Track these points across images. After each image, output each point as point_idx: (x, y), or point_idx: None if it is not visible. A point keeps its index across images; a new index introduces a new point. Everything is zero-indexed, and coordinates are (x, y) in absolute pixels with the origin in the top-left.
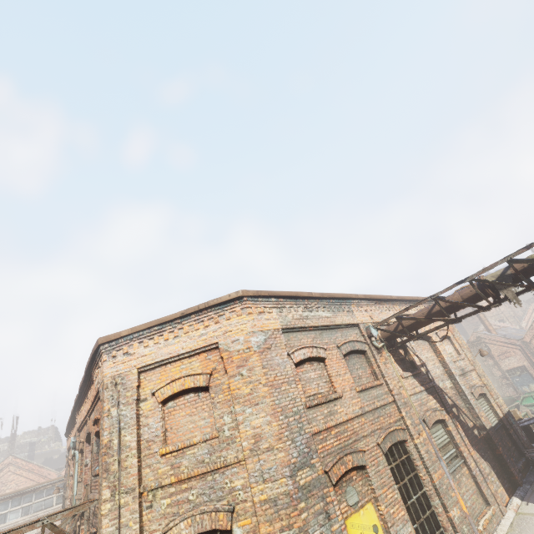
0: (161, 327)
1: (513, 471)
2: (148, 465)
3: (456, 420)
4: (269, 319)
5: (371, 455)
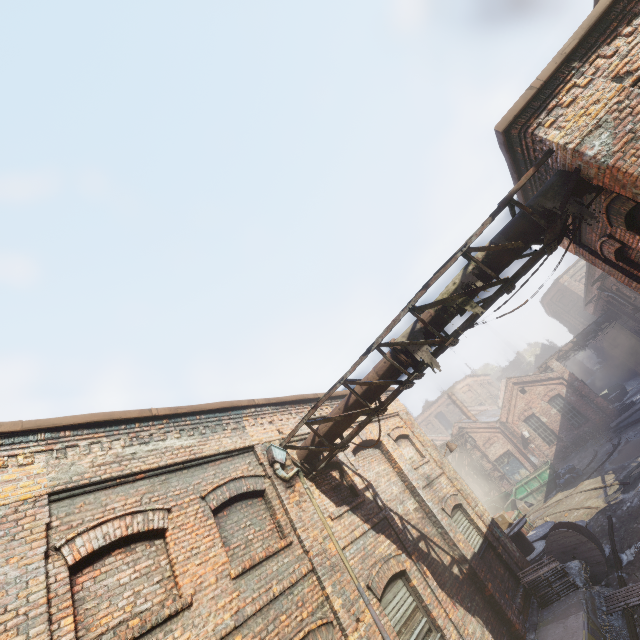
0: None
1: (511, 617)
2: None
3: (423, 564)
4: (16, 481)
5: None
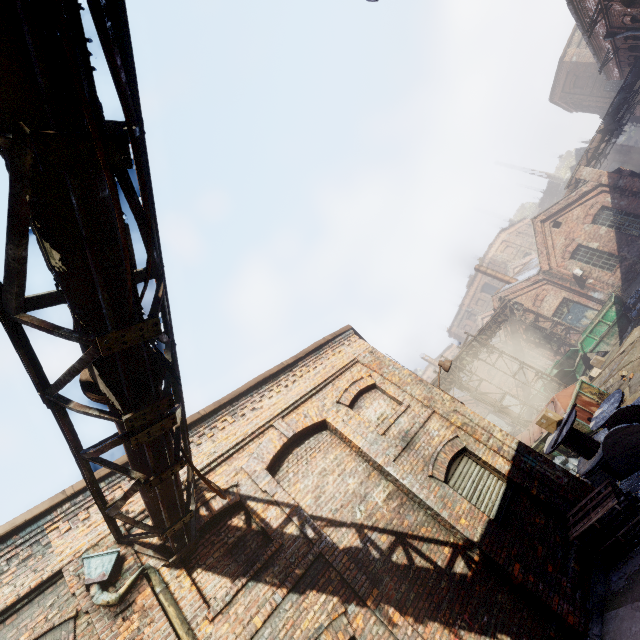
0: None
1: (559, 609)
2: None
3: (388, 604)
4: None
5: None
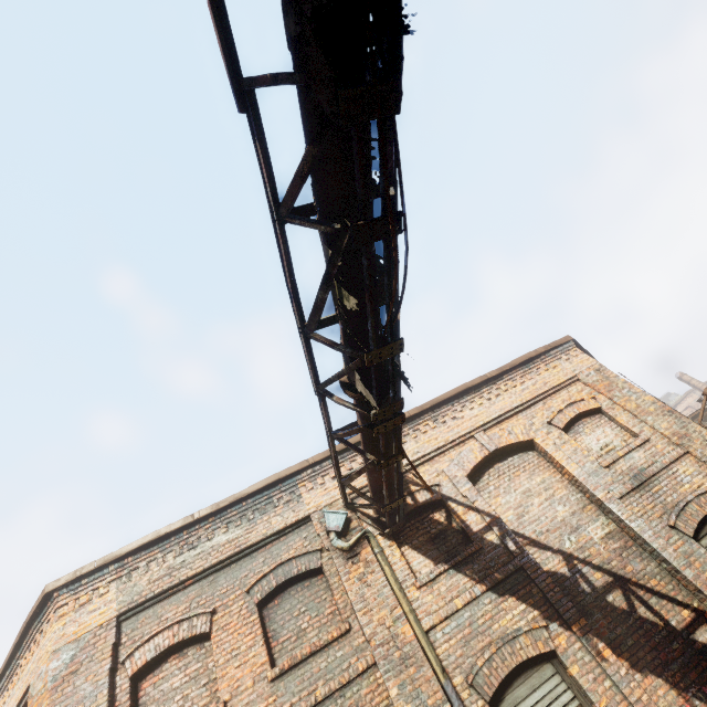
0: (10, 670)
1: None
2: None
3: (597, 638)
4: (97, 609)
5: None
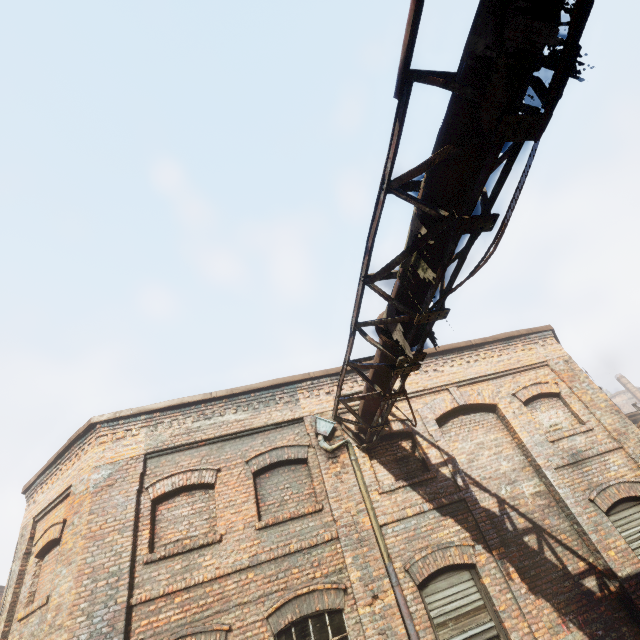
0: (50, 470)
1: None
2: (12, 631)
3: (510, 564)
4: (130, 445)
5: (243, 637)
